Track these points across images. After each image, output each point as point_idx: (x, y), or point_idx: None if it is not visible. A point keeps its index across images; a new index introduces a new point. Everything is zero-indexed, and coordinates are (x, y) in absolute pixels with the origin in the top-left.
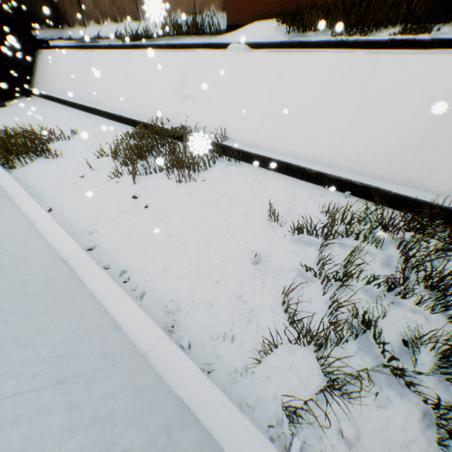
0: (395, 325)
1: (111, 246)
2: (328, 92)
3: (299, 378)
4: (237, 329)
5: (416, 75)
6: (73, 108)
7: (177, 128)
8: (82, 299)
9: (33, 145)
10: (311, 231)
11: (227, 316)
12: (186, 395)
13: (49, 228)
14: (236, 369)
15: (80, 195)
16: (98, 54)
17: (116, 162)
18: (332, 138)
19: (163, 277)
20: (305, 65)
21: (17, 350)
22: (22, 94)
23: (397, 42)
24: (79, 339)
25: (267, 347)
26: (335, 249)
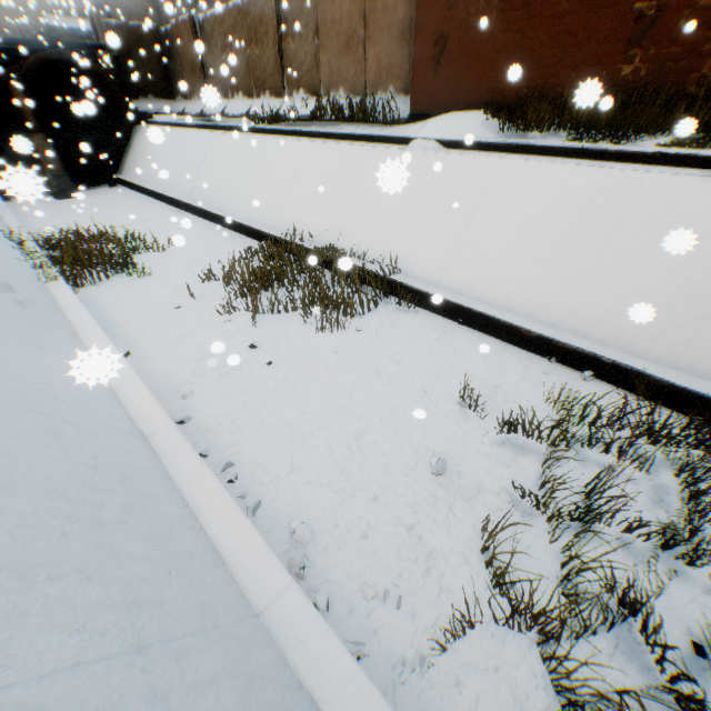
0: (678, 612)
1: (212, 419)
2: (560, 218)
3: (511, 689)
4: (406, 585)
5: (702, 207)
6: (173, 206)
7: (324, 248)
8: (169, 504)
9: (113, 256)
10: (531, 430)
11: (389, 560)
12: (324, 697)
13: (126, 383)
14: (404, 657)
15: (171, 336)
16: (220, 138)
17: (228, 290)
18: (564, 287)
19: (290, 480)
20: (527, 177)
21: (80, 585)
22: (103, 182)
23: (670, 157)
24: (165, 574)
25: (456, 625)
26: (569, 465)
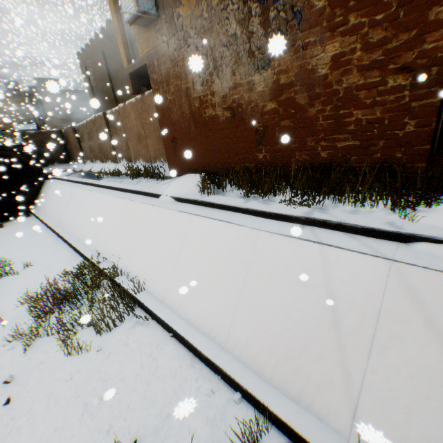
0: None
1: None
2: (221, 259)
3: None
4: None
5: (290, 259)
6: (52, 231)
7: (109, 268)
8: None
9: None
10: None
11: None
12: None
13: None
14: None
15: None
16: (77, 190)
17: (35, 310)
18: (225, 313)
19: None
20: (204, 228)
21: None
22: (24, 214)
23: (279, 215)
24: None
25: None
26: None
